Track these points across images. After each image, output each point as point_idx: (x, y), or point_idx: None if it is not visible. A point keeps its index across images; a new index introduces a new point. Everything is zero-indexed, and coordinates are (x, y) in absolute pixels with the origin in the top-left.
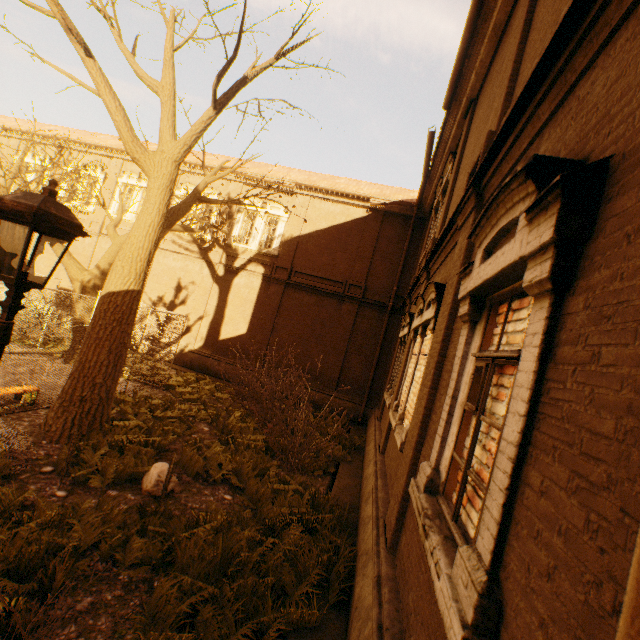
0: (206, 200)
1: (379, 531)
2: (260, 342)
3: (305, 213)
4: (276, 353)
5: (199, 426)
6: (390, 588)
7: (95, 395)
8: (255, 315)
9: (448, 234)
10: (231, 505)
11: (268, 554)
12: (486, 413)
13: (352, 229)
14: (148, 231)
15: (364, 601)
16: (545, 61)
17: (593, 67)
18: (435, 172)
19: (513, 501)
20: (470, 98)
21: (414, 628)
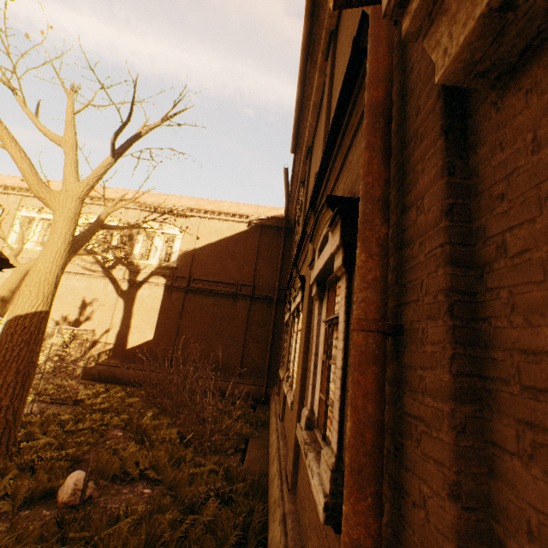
0: (108, 227)
1: (283, 480)
2: (167, 344)
3: (197, 231)
4: (183, 352)
5: (112, 432)
6: (293, 519)
7: (1, 419)
8: (160, 321)
9: (304, 240)
10: (151, 497)
11: (190, 529)
12: (335, 359)
13: (238, 240)
14: (55, 257)
15: (275, 540)
16: (331, 140)
17: (353, 146)
18: (294, 195)
19: (344, 405)
20: (308, 146)
21: (310, 537)
